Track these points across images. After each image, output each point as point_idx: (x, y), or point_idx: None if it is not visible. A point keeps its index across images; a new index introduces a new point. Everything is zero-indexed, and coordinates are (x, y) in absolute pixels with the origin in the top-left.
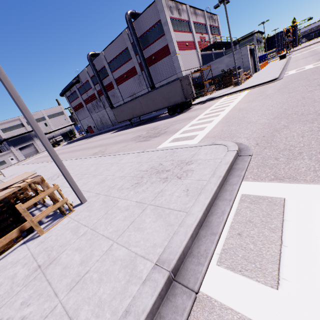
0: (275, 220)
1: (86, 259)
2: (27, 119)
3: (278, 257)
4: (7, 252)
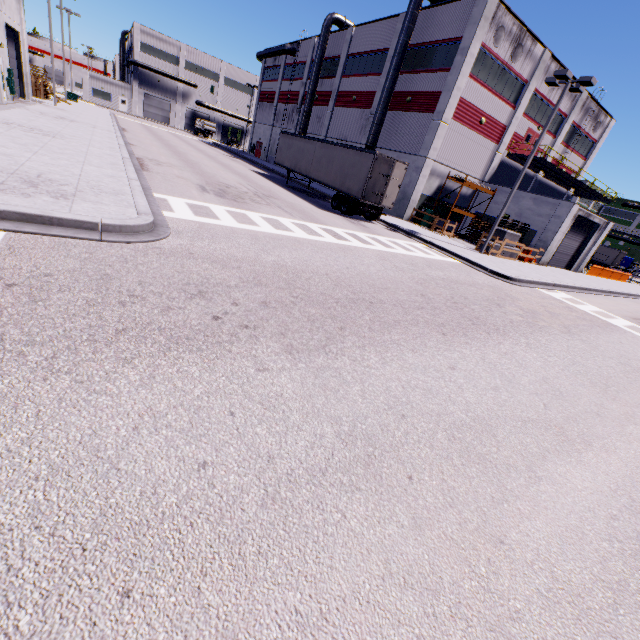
0: None
1: None
2: None
3: None
4: None
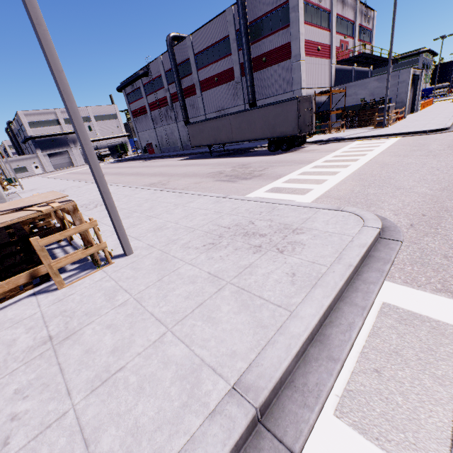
0: (444, 363)
1: (122, 347)
2: (68, 110)
3: (449, 433)
4: (8, 301)
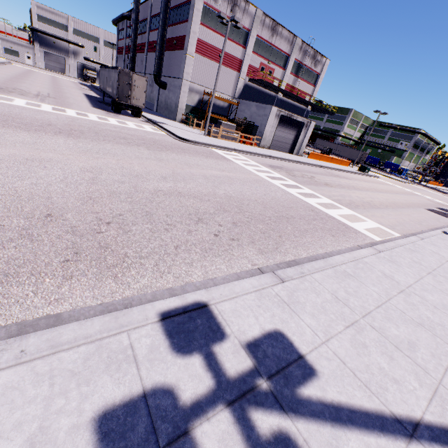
0: None
1: None
2: None
3: None
4: None
